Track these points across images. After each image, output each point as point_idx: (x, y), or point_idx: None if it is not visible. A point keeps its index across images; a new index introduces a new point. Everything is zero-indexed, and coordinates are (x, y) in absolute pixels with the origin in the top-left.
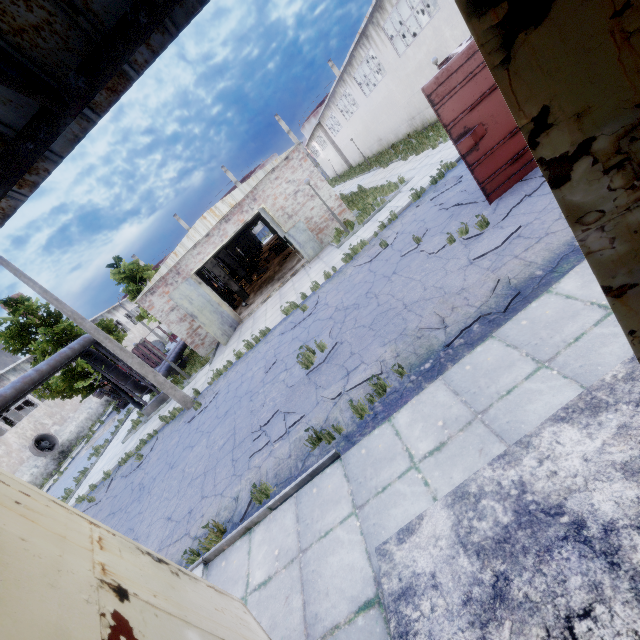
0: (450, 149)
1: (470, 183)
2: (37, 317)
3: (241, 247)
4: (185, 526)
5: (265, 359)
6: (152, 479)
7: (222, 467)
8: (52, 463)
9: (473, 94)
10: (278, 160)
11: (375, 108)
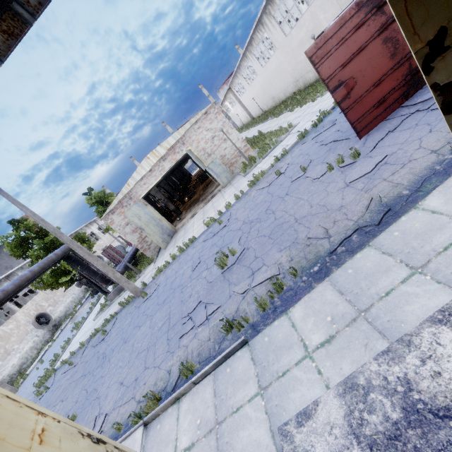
0: (326, 101)
1: (343, 124)
2: (33, 232)
3: (176, 178)
4: (132, 391)
5: (192, 260)
6: (111, 350)
7: (160, 344)
8: (48, 333)
9: (345, 54)
10: (199, 114)
11: (269, 75)
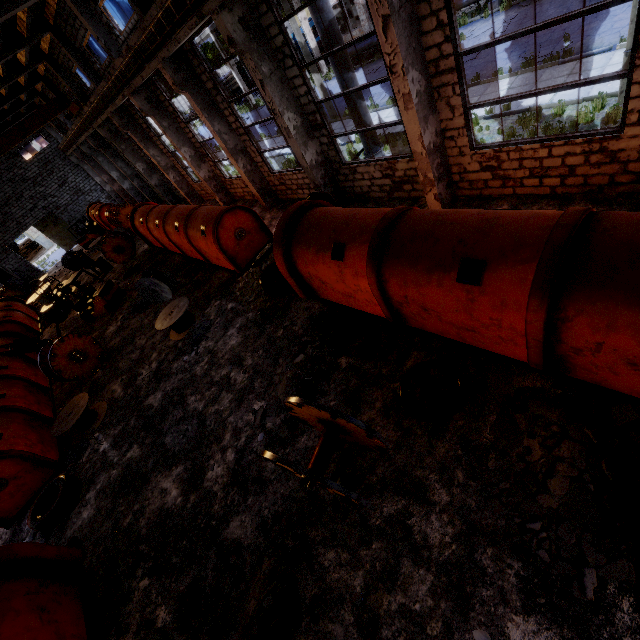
0: None
1: None
2: None
3: None
4: None
5: None
6: None
7: None
8: None
9: None
10: None
11: None
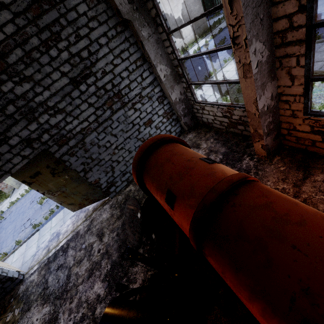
0: None
1: None
2: None
3: None
4: None
5: (32, 198)
6: None
7: (9, 238)
8: None
9: None
10: None
11: None
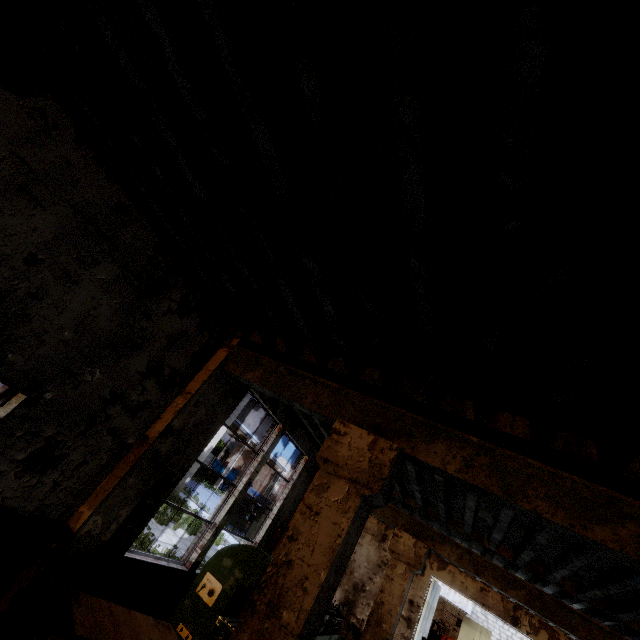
0: None
1: None
2: None
3: None
4: None
5: None
6: None
7: None
8: None
9: None
10: None
11: None
